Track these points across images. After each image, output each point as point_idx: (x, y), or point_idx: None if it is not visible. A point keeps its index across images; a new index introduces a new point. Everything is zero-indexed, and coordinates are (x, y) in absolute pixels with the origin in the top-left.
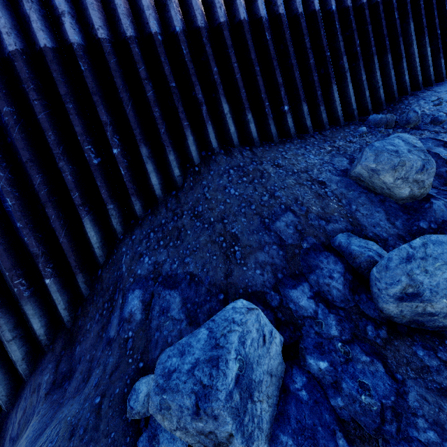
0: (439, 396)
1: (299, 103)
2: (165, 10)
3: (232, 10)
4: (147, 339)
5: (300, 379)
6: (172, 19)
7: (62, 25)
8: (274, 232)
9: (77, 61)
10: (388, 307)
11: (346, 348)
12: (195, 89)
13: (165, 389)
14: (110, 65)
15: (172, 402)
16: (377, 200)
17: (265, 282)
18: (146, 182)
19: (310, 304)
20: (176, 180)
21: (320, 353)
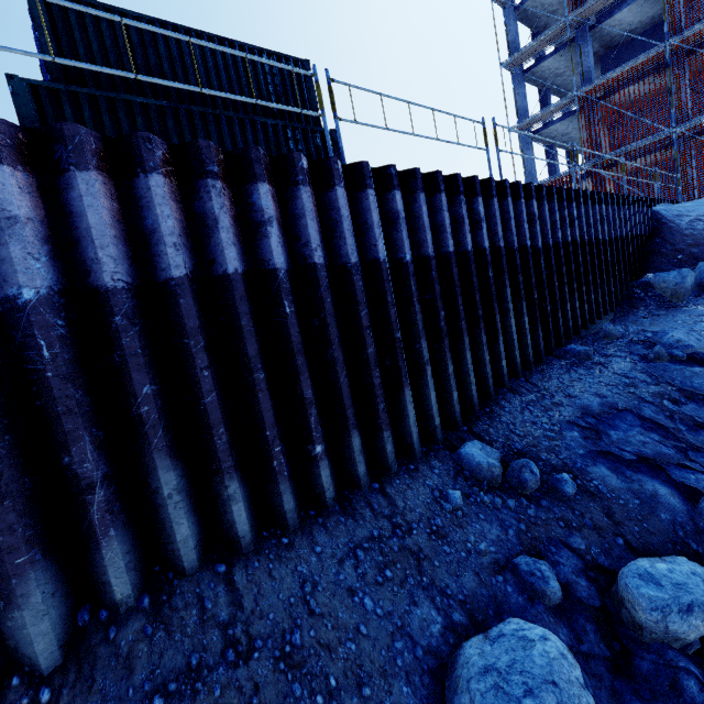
0: None
1: (345, 430)
2: None
3: (210, 248)
4: None
5: None
6: (11, 265)
7: None
8: None
9: None
10: None
11: None
12: (71, 451)
13: None
14: None
15: None
16: None
17: None
18: None
19: None
20: None
21: None
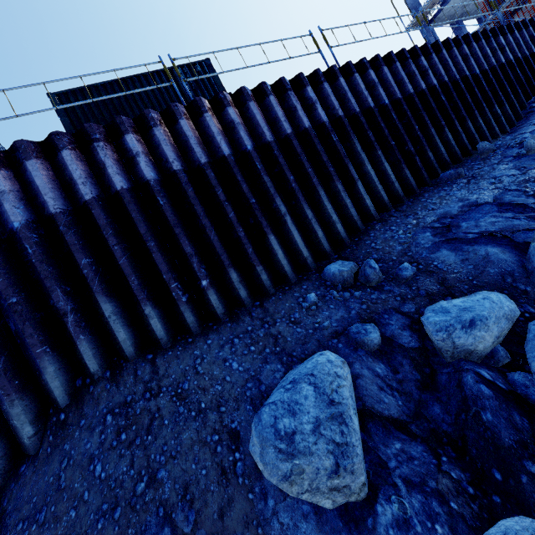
0: None
1: (224, 269)
2: None
3: (106, 180)
4: None
5: None
6: (7, 213)
7: None
8: None
9: None
10: None
11: None
12: (52, 297)
13: None
14: None
15: None
16: None
17: None
18: None
19: None
20: (27, 444)
21: None
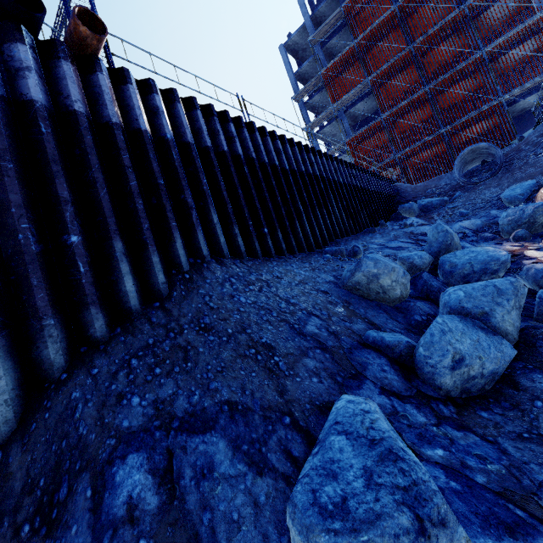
0: (523, 441)
1: (274, 228)
2: (155, 116)
3: (216, 141)
4: (189, 536)
5: (438, 472)
6: (163, 126)
7: (22, 78)
8: (310, 337)
9: (36, 119)
10: (446, 381)
11: (441, 429)
12: (185, 193)
13: (356, 528)
14: (86, 140)
15: (381, 538)
16: (374, 304)
17: (328, 389)
18: (114, 288)
19: (384, 400)
20: (160, 288)
21: (428, 443)
